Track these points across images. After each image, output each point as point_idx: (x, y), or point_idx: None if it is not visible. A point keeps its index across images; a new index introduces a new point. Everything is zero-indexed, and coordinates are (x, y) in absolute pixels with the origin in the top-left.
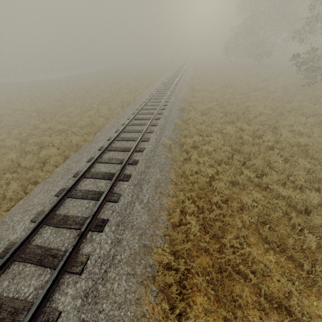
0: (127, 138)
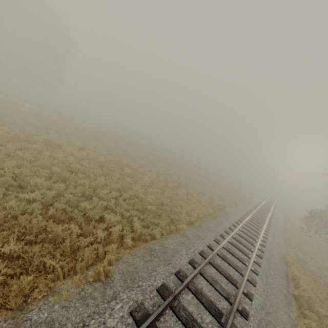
0: (270, 201)
